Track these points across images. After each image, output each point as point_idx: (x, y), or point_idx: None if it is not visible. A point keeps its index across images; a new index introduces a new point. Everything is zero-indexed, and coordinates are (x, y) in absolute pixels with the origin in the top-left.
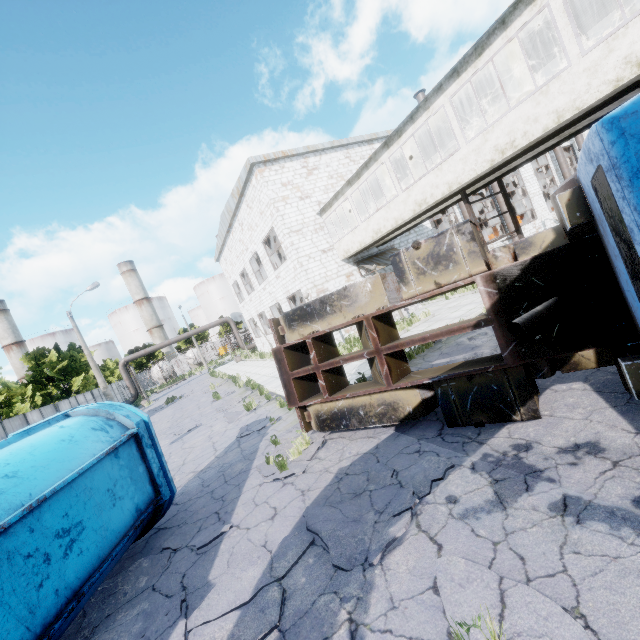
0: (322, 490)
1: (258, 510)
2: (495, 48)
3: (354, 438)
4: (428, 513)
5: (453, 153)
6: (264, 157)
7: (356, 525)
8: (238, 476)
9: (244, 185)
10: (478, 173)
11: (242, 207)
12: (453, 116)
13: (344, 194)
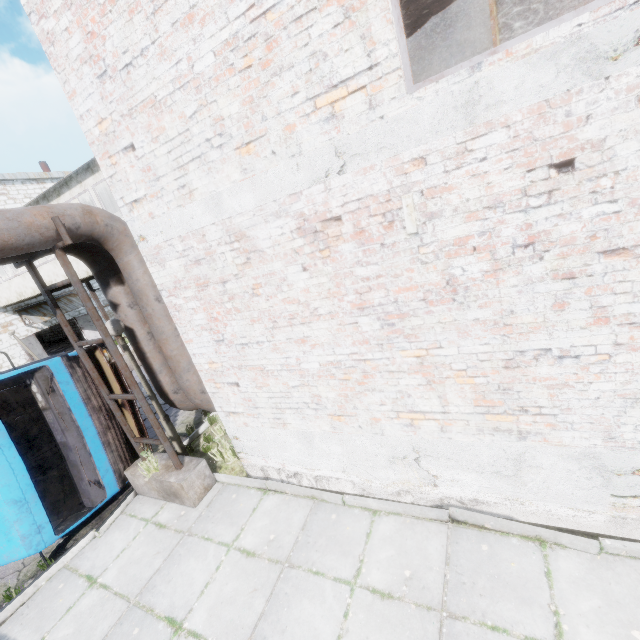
0: None
1: None
2: (67, 197)
3: None
4: None
5: None
6: None
7: None
8: None
9: None
10: (82, 277)
11: None
12: None
13: None
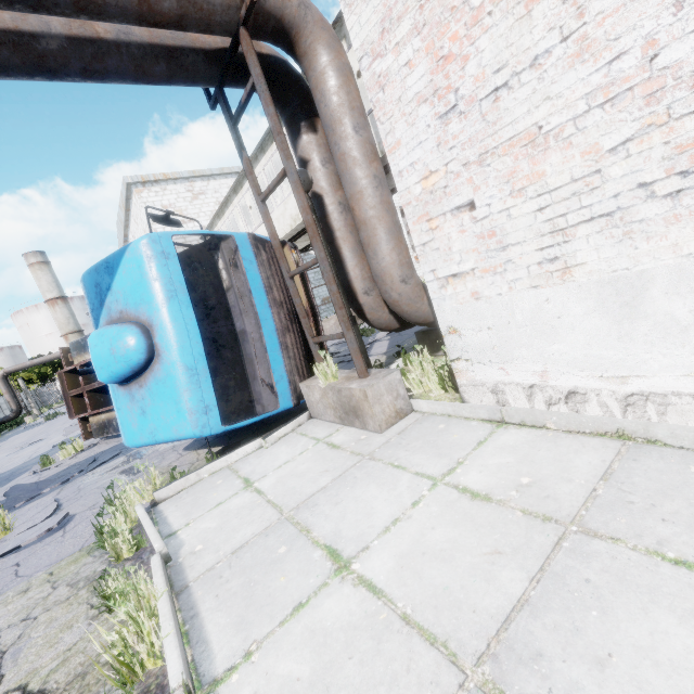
0: (50, 476)
1: (3, 492)
2: None
3: (111, 442)
4: (76, 480)
5: (272, 212)
6: (142, 178)
7: (38, 491)
8: (19, 474)
9: (127, 201)
10: (286, 233)
11: (131, 220)
12: (267, 183)
13: (217, 225)
